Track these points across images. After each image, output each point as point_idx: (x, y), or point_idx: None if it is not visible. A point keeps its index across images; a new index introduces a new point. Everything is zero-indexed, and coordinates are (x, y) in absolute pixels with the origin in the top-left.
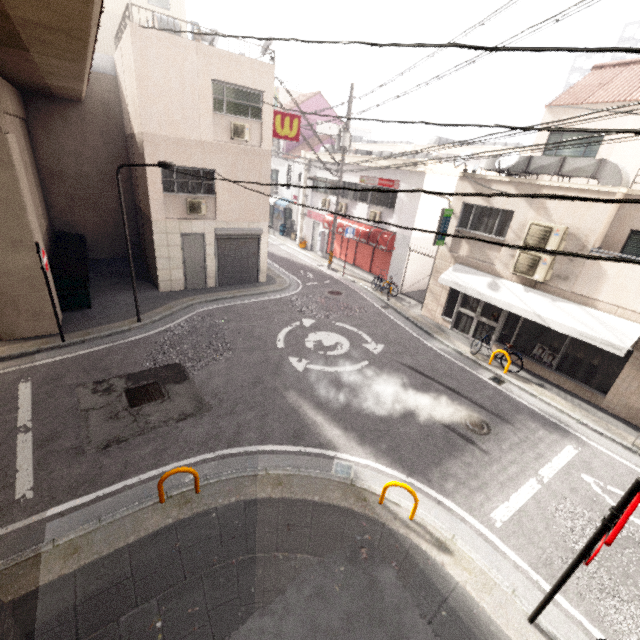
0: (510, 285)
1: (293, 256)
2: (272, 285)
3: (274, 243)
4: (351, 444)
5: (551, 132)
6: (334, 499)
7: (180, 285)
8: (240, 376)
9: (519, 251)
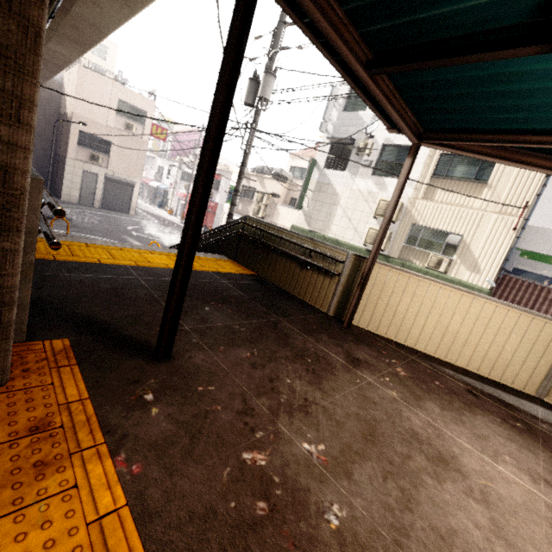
0: None
1: (161, 215)
2: (137, 217)
3: (151, 209)
4: None
5: (291, 166)
6: None
7: (75, 200)
8: (100, 228)
9: (255, 204)
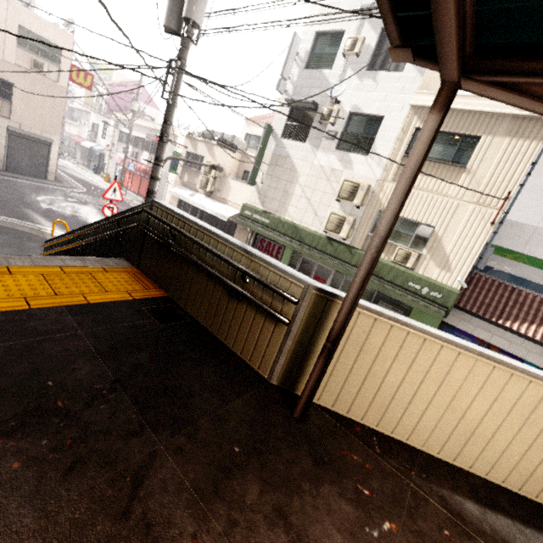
0: (200, 195)
1: (94, 182)
2: (58, 183)
3: (83, 174)
4: (55, 227)
5: (246, 133)
6: (22, 230)
7: None
8: None
9: (202, 176)
